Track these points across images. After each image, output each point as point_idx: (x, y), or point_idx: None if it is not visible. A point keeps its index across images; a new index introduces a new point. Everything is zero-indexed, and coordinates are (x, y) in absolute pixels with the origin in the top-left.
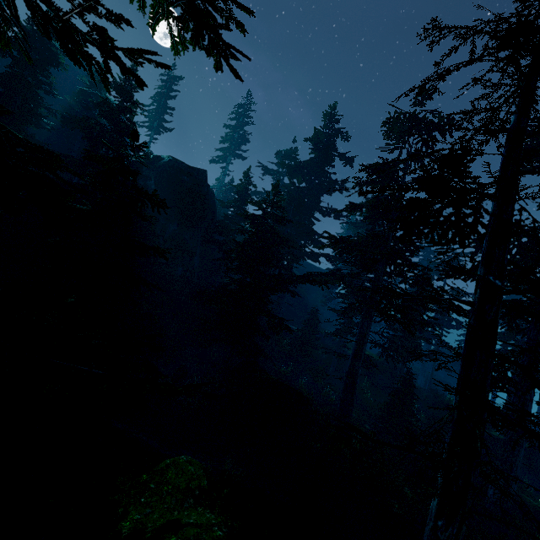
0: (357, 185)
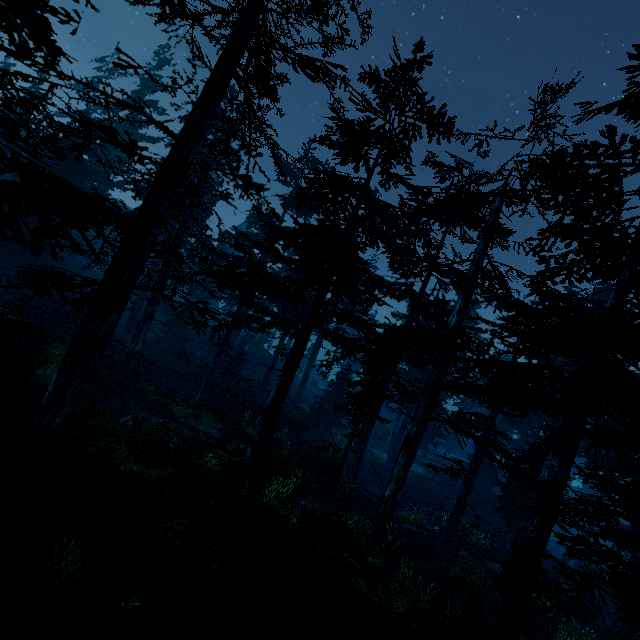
0: (169, 145)
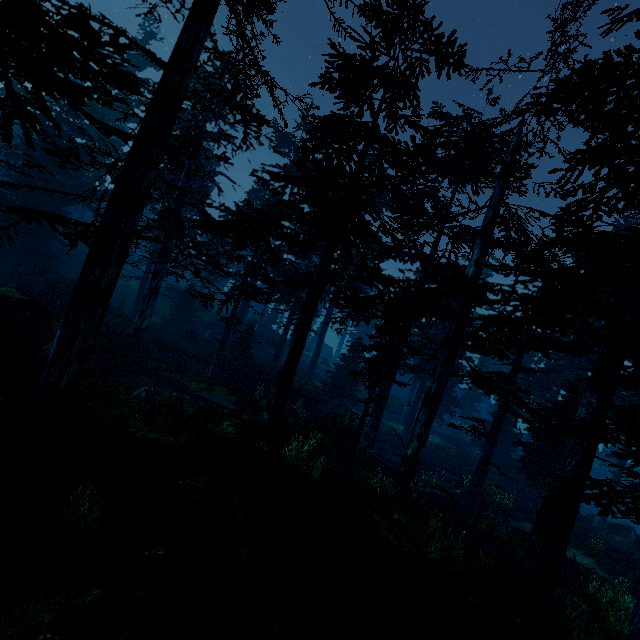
0: None
